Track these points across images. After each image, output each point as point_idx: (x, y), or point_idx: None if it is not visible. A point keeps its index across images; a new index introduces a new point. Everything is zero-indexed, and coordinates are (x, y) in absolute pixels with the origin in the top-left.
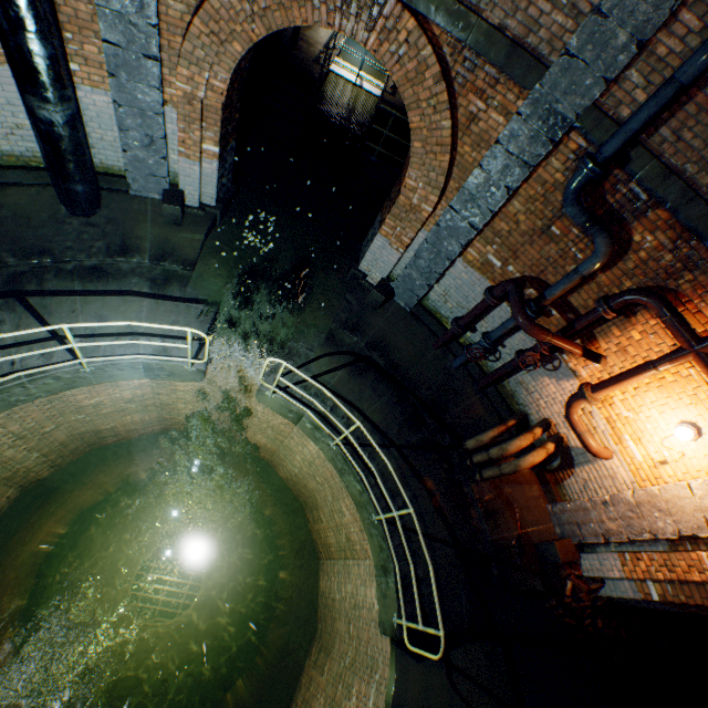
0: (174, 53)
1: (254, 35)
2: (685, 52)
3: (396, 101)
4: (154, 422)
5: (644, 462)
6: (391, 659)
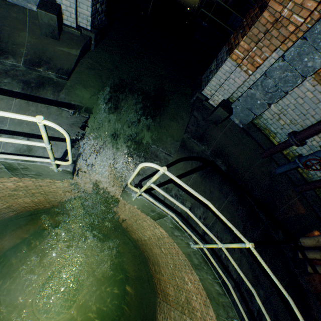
0: None
1: None
2: None
3: None
4: (43, 202)
5: None
6: None
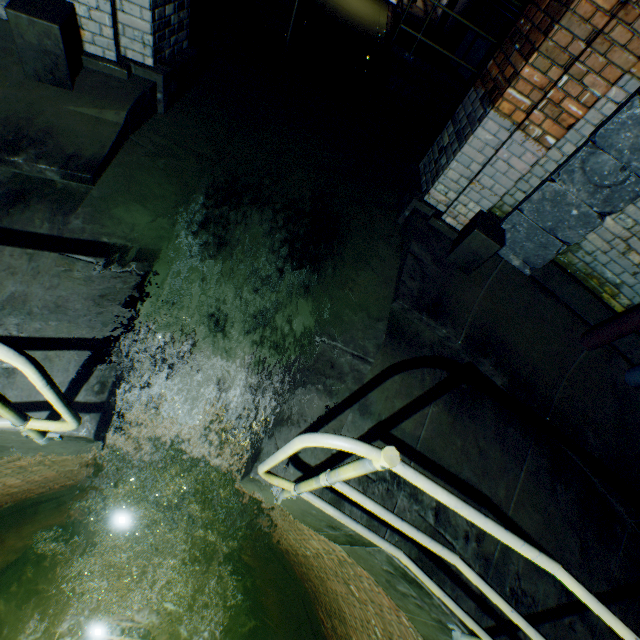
0: None
1: None
2: None
3: (415, 13)
4: (56, 479)
5: None
6: None
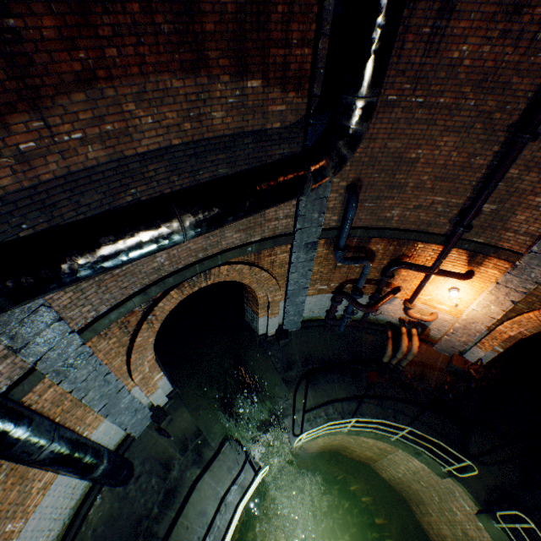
0: (124, 373)
1: (156, 329)
2: (339, 201)
3: None
4: None
5: (450, 309)
6: (456, 483)
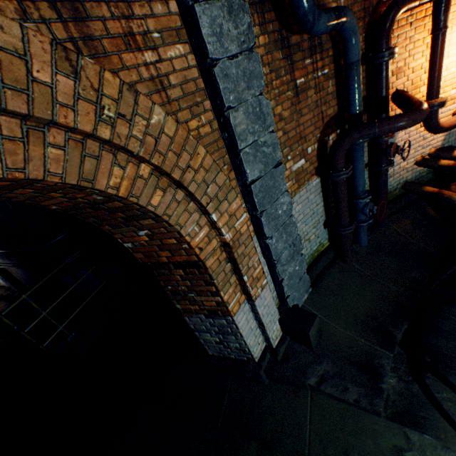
0: None
1: None
2: None
3: None
4: None
5: None
6: None
